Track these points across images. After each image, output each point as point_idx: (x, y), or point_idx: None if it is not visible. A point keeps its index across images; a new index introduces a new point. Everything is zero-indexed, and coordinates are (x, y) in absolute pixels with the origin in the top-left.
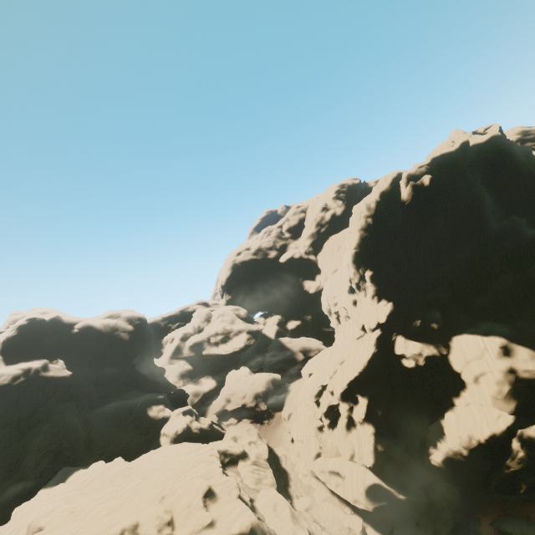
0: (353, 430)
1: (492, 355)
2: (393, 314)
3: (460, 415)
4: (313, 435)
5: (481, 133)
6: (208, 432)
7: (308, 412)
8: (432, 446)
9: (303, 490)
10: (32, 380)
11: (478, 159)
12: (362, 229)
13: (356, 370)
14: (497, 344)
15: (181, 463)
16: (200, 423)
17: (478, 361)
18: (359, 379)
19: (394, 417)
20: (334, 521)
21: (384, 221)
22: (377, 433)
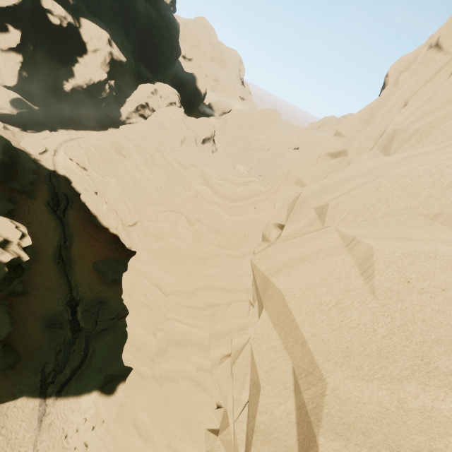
0: None
1: (105, 41)
2: None
3: (84, 68)
4: None
5: None
6: None
7: None
8: (66, 81)
9: None
10: None
11: None
12: None
13: (14, 1)
14: (107, 37)
15: None
16: None
17: (98, 41)
18: (11, 11)
19: (40, 56)
20: None
21: None
22: (22, 63)
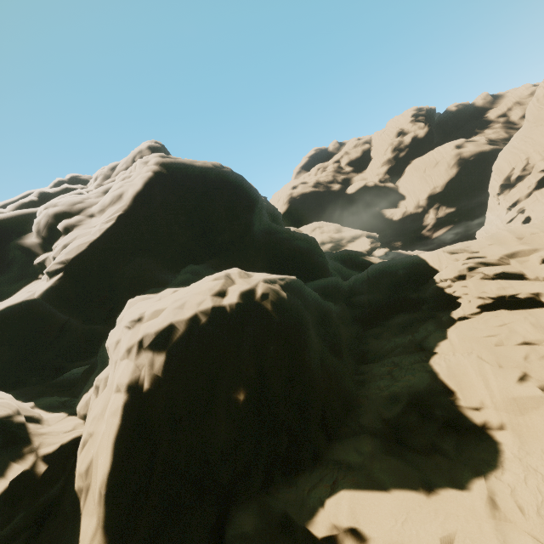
0: None
1: None
2: None
3: None
4: None
5: None
6: None
7: None
8: None
9: None
10: (239, 175)
11: None
12: None
13: None
14: None
15: None
16: None
17: None
18: None
19: None
20: None
21: None
22: None
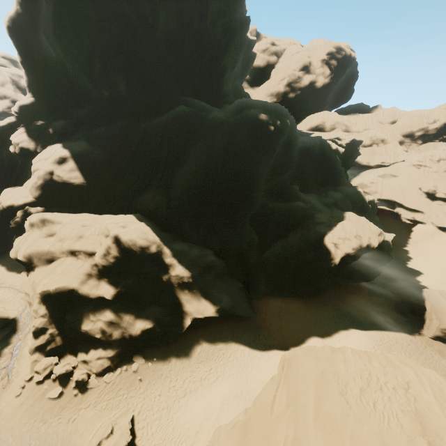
0: None
1: (51, 160)
2: (28, 108)
3: (12, 191)
4: None
5: None
6: None
7: None
8: None
9: None
10: None
11: None
12: (18, 1)
13: None
14: (60, 155)
15: None
16: None
17: (43, 161)
18: None
19: None
20: None
21: (40, 5)
22: None
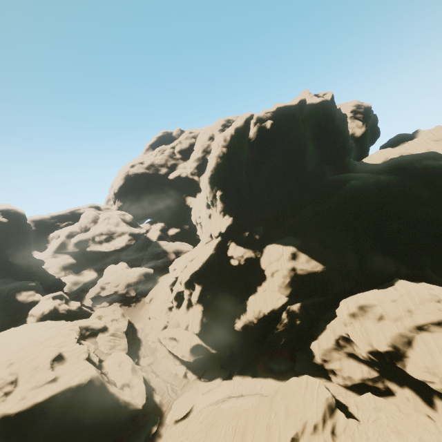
0: (191, 309)
1: (285, 259)
2: (231, 226)
3: (258, 298)
4: (164, 313)
5: (321, 96)
6: (77, 313)
7: (164, 297)
8: (238, 318)
9: (149, 352)
10: None
11: (311, 116)
12: (218, 156)
13: (197, 266)
14: (290, 252)
15: (38, 336)
16: (69, 306)
17: (276, 262)
18: (198, 273)
19: (218, 299)
20: (167, 370)
21: (236, 153)
22: (205, 310)
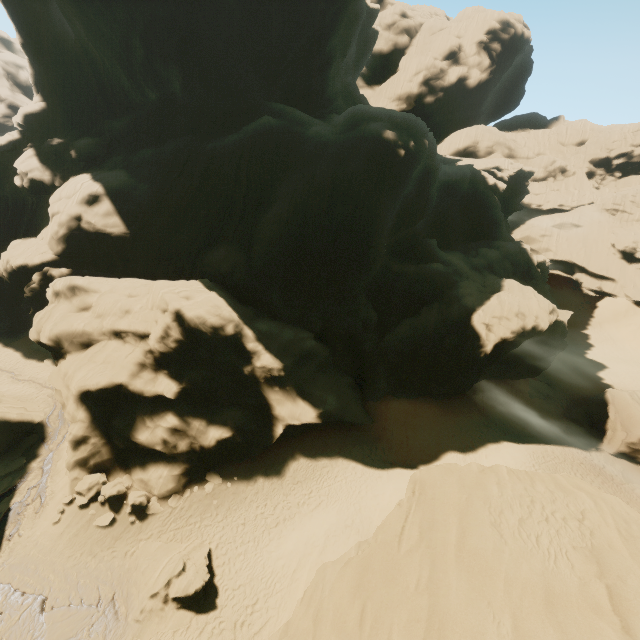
0: None
1: (76, 199)
2: (38, 119)
3: (24, 244)
4: None
5: None
6: None
7: None
8: None
9: None
10: None
11: None
12: None
13: None
14: (90, 191)
15: None
16: None
17: (65, 200)
18: None
19: None
20: None
21: None
22: None
